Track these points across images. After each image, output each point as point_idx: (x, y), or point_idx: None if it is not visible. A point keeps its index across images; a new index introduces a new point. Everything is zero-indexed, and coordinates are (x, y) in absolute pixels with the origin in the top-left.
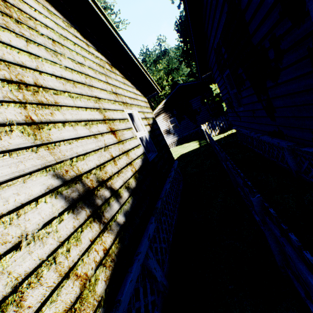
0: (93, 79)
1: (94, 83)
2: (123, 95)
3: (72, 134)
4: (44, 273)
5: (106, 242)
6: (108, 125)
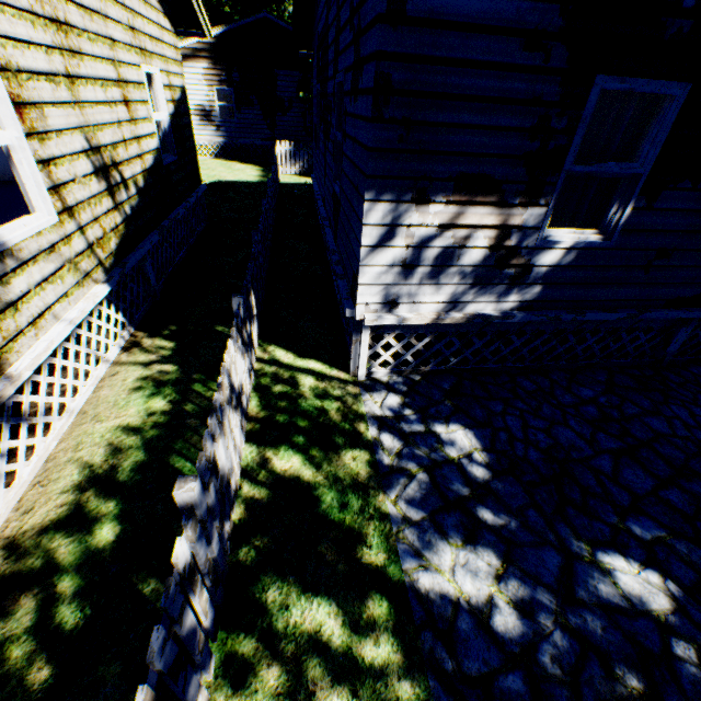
0: (109, 2)
1: (110, 10)
2: (143, 31)
3: (93, 96)
4: (87, 208)
5: (118, 220)
6: (122, 91)
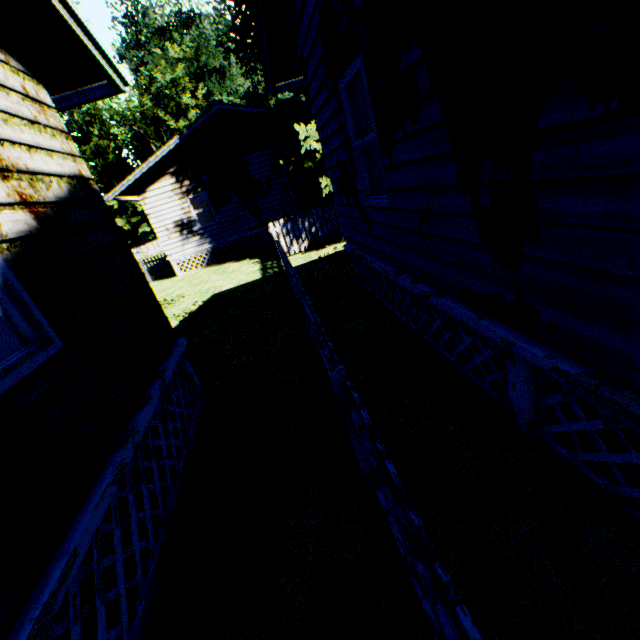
0: None
1: None
2: None
3: None
4: None
5: None
6: None
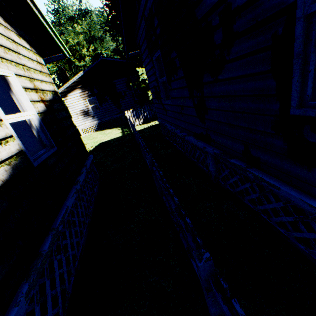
0: None
1: None
2: None
3: None
4: None
5: None
6: None
